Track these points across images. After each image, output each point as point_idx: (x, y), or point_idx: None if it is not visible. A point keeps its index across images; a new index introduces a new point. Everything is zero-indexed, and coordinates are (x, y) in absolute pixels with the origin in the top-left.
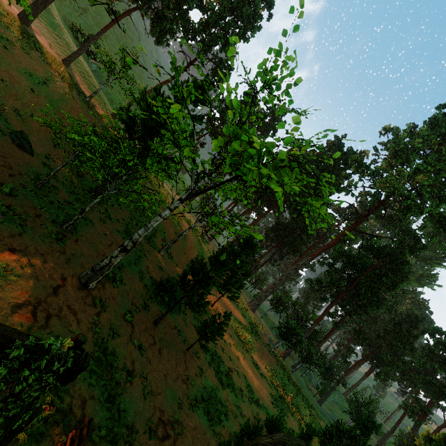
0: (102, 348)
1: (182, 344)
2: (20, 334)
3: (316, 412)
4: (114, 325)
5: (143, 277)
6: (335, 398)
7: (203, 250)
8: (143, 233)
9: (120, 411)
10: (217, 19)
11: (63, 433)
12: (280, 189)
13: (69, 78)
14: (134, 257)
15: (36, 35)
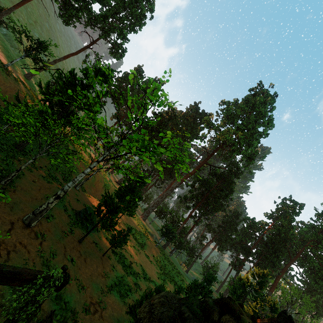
0: (47, 266)
1: (99, 252)
2: (39, 271)
3: (184, 277)
4: (52, 249)
5: (66, 210)
6: (196, 267)
7: (107, 182)
8: (71, 185)
9: (65, 303)
10: (114, 12)
11: None
12: (161, 169)
13: None
14: None
15: None
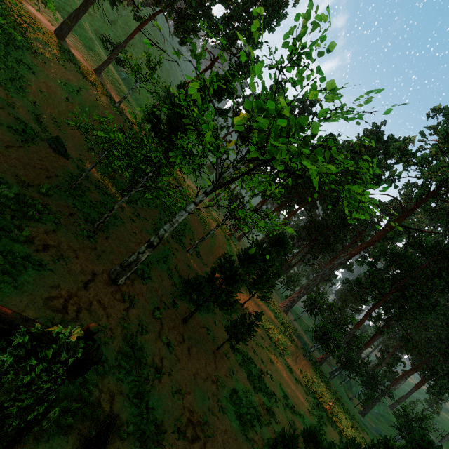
0: (130, 343)
1: (212, 344)
2: (26, 320)
3: (358, 424)
4: (143, 321)
5: (171, 274)
6: (380, 411)
7: (231, 249)
8: (168, 229)
9: (148, 408)
10: (241, 11)
11: (91, 427)
12: (314, 167)
13: (100, 86)
14: (163, 255)
15: (70, 48)
